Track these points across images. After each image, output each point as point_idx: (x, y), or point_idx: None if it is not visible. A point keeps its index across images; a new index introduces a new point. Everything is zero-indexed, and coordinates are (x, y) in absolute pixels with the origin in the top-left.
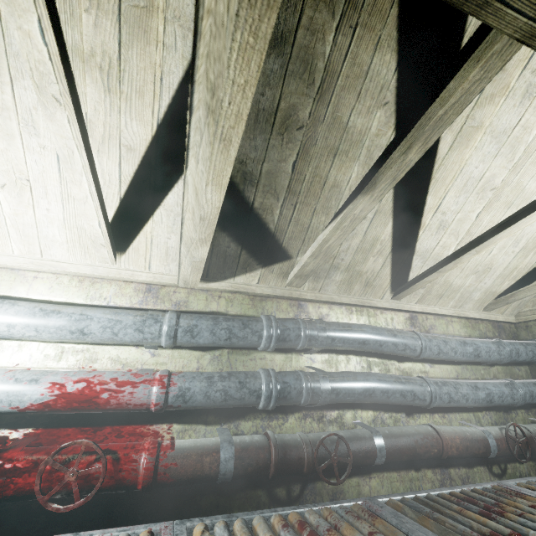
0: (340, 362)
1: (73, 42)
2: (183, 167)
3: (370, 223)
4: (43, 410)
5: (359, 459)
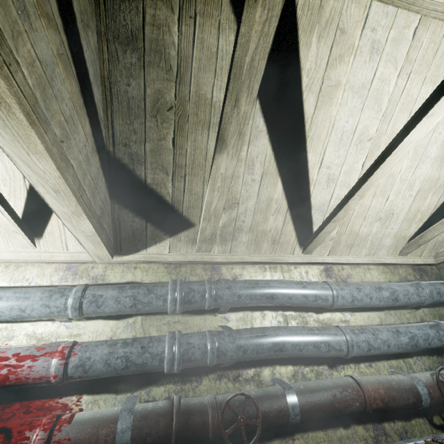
0: (255, 318)
1: None
2: None
3: (260, 184)
4: None
5: (271, 420)
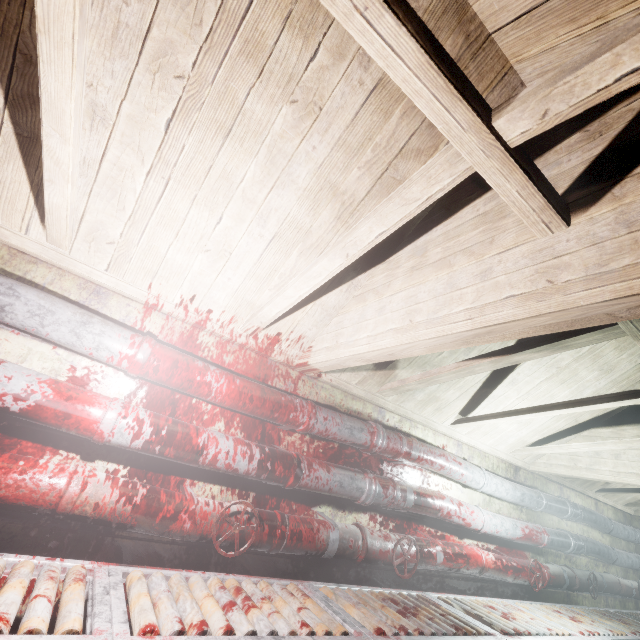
0: (574, 527)
1: (601, 393)
2: (585, 429)
3: None
4: (516, 540)
5: (598, 588)
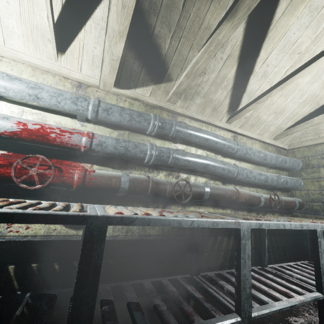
0: (192, 151)
1: None
2: None
3: (224, 63)
4: (13, 137)
5: (196, 194)
